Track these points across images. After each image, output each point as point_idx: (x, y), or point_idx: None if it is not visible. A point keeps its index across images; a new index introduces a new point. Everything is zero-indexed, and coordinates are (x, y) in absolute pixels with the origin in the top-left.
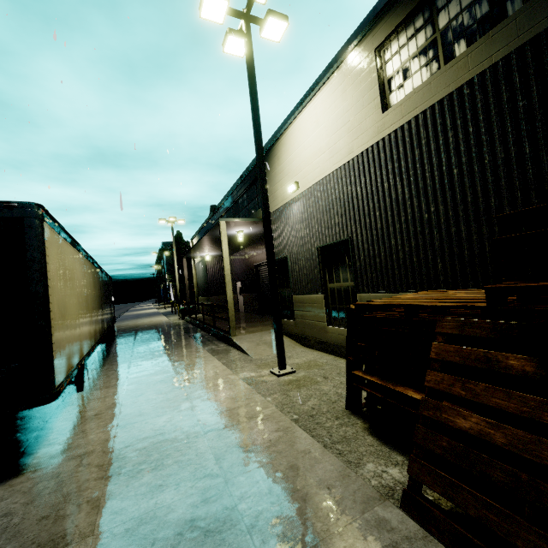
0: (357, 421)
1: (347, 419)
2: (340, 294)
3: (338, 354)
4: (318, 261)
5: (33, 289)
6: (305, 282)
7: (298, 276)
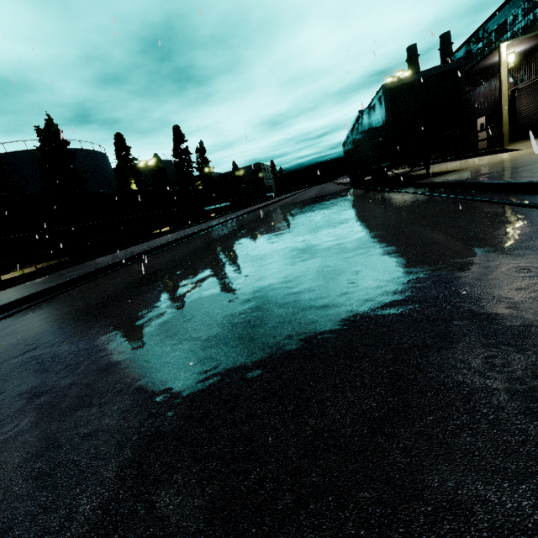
0: None
1: None
2: None
3: None
4: None
5: (463, 98)
6: None
7: None
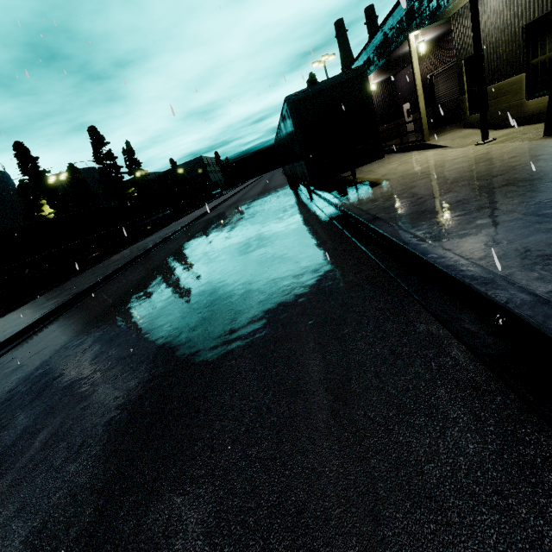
0: (551, 137)
1: (543, 139)
2: (543, 67)
3: (535, 122)
4: (522, 41)
5: (371, 108)
6: (503, 69)
7: (495, 65)
